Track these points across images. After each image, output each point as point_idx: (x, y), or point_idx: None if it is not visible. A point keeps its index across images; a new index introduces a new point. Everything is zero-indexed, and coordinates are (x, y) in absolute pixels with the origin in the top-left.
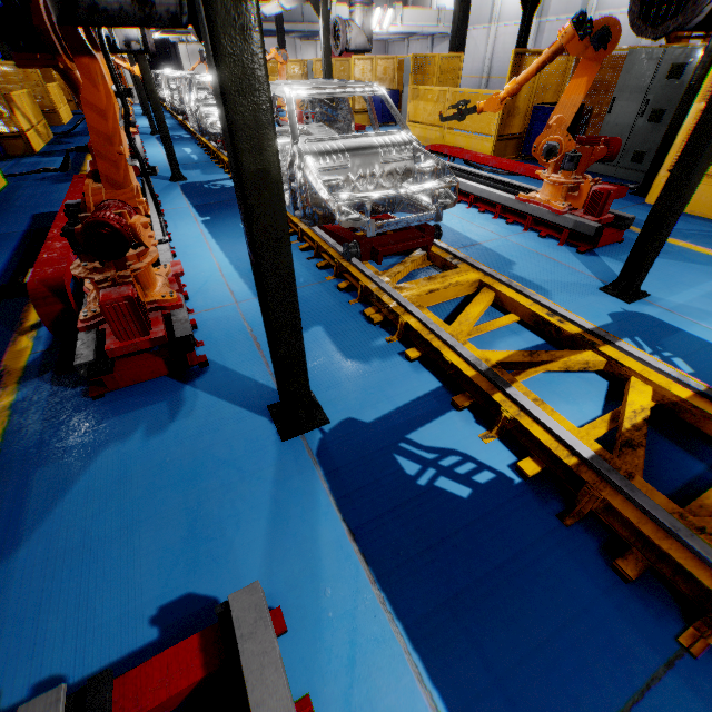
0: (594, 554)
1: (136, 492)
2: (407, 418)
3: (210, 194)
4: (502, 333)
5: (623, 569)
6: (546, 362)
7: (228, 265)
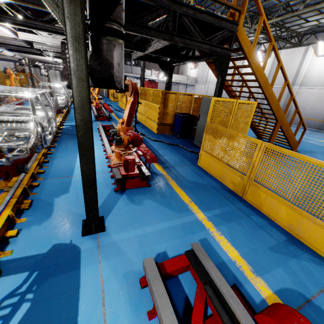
0: None
1: None
2: None
3: None
4: None
5: None
6: None
7: None
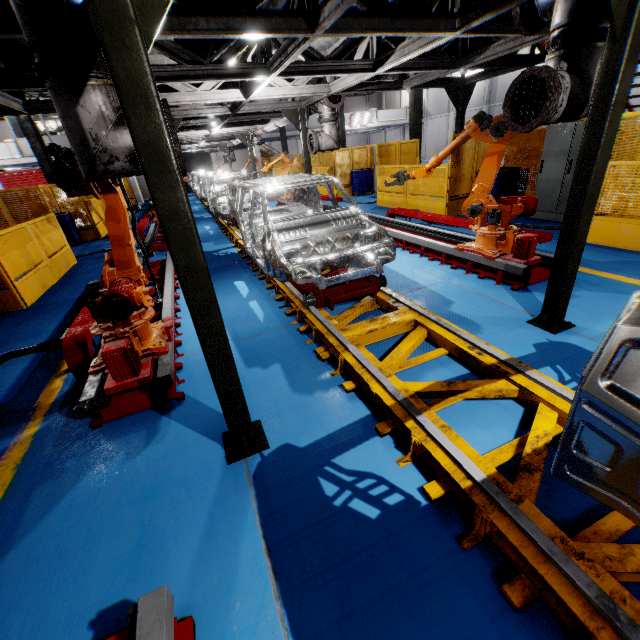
0: (487, 579)
1: (105, 507)
2: (335, 444)
3: (216, 260)
4: (432, 365)
5: (509, 594)
6: (462, 390)
7: None
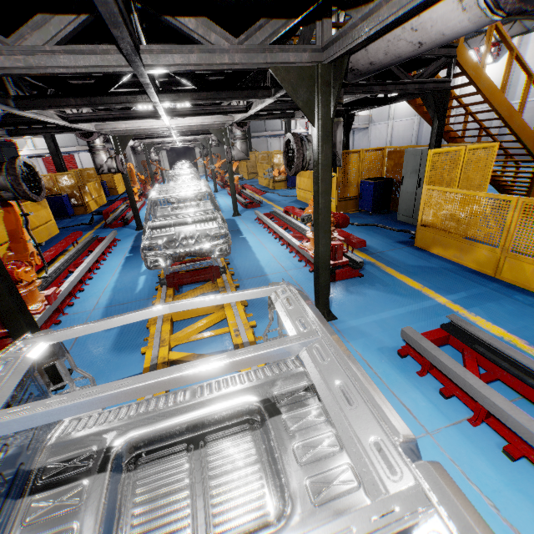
0: None
1: None
2: None
3: None
4: (214, 339)
5: None
6: None
7: (112, 285)
